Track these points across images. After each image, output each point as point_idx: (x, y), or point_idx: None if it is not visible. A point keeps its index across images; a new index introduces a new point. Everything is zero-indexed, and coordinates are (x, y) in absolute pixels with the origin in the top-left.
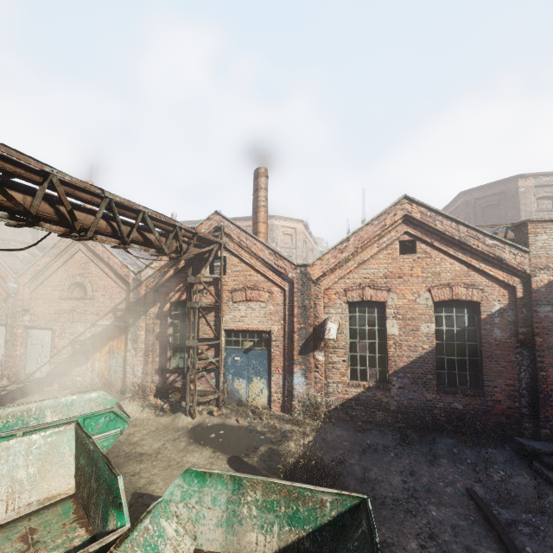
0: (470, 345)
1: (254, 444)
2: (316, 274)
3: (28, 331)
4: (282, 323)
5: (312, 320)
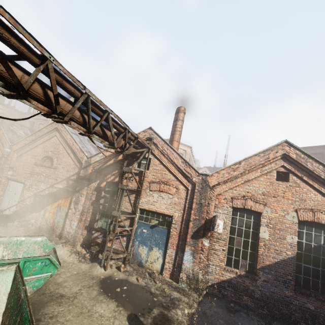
0: (324, 259)
1: (149, 305)
2: (213, 182)
3: (8, 181)
4: (182, 212)
5: (205, 215)
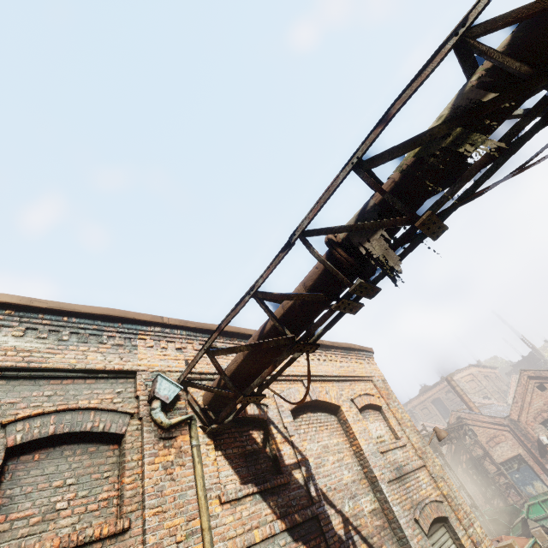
0: None
1: None
2: (515, 417)
3: None
4: (521, 447)
5: (532, 439)
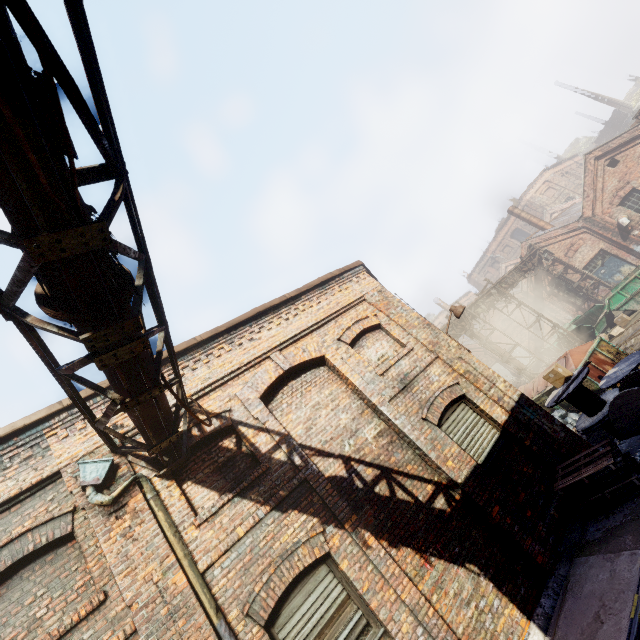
0: None
1: None
2: (589, 214)
3: None
4: (602, 241)
5: (612, 227)
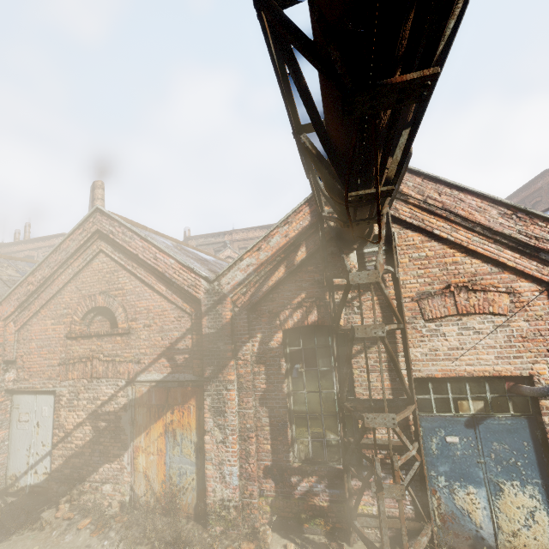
0: None
1: None
2: None
3: (12, 398)
4: None
5: None
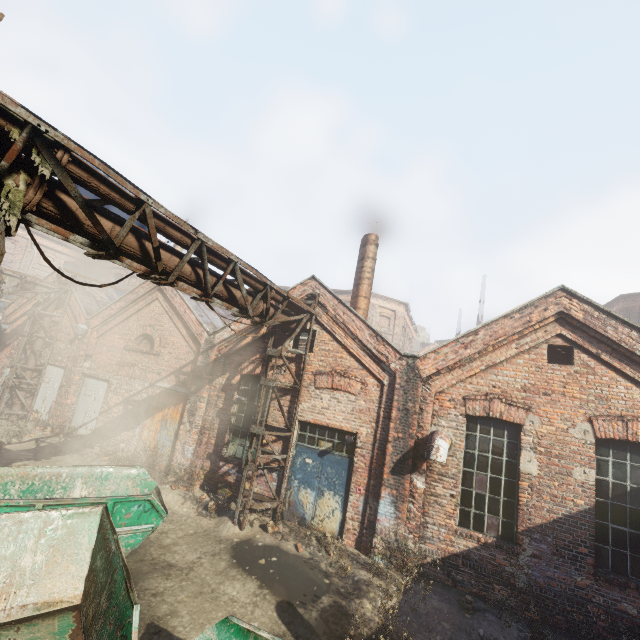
0: None
1: (314, 589)
2: (427, 370)
3: (84, 379)
4: (374, 426)
5: (414, 431)
